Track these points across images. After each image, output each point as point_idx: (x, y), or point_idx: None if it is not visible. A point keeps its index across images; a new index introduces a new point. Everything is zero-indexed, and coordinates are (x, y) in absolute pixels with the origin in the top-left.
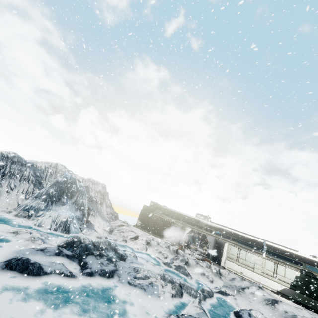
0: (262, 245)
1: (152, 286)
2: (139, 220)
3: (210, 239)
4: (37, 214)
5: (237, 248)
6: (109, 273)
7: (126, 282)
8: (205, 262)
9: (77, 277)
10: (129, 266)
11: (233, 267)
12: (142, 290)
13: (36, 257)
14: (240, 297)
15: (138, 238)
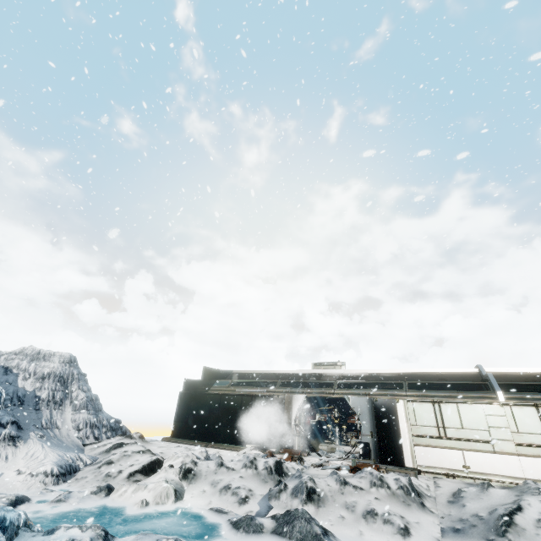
0: (479, 378)
1: None
2: (178, 422)
3: (359, 403)
4: None
5: (429, 403)
6: None
7: None
8: (364, 470)
9: None
10: None
11: (439, 460)
12: None
13: None
14: None
15: (159, 466)
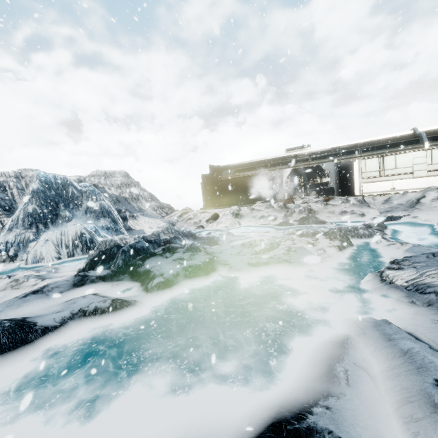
0: (412, 137)
1: (295, 252)
2: (206, 199)
3: (329, 166)
4: (26, 251)
5: (376, 158)
6: (203, 267)
7: (247, 266)
8: (336, 198)
9: (137, 301)
10: (231, 246)
11: (377, 188)
12: (284, 264)
13: (23, 309)
14: (420, 213)
15: (218, 216)
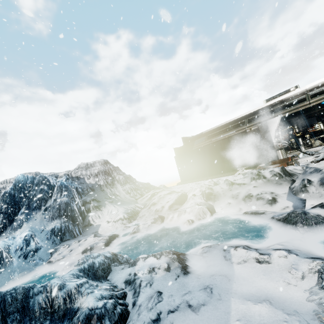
0: None
1: None
2: (181, 173)
3: None
4: None
5: None
6: None
7: None
8: None
9: None
10: None
11: None
12: None
13: None
14: None
15: (185, 198)
